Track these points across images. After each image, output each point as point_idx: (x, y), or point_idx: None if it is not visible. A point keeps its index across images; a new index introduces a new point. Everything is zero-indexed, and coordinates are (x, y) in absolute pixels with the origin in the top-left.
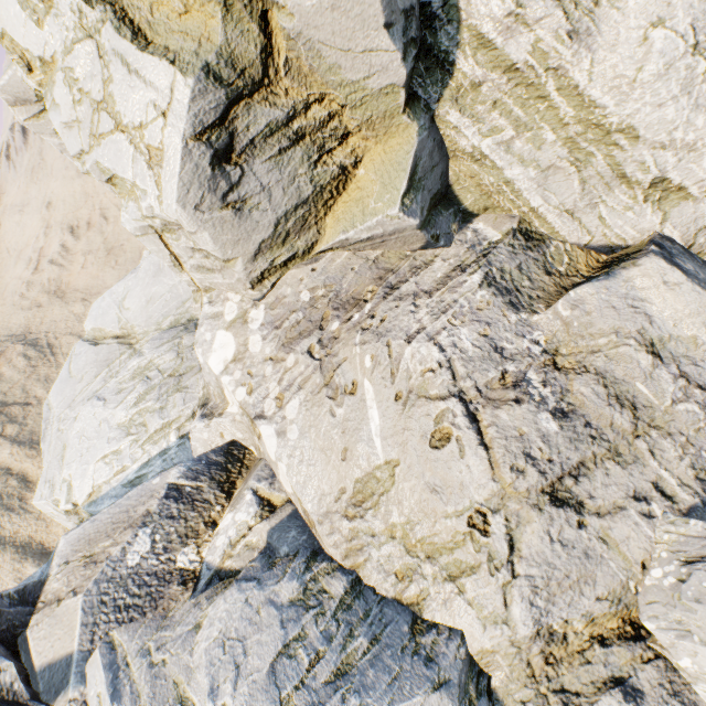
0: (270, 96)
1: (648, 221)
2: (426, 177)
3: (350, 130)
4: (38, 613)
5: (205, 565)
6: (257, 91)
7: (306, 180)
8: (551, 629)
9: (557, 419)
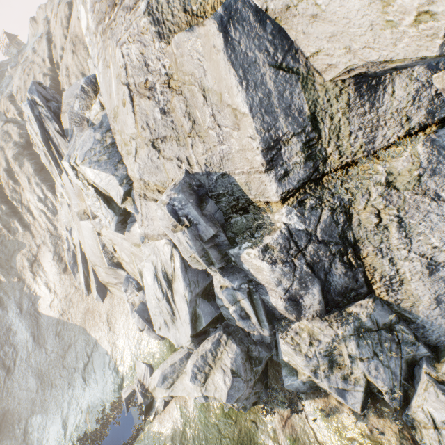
0: None
1: None
2: None
3: None
4: (62, 114)
5: (90, 119)
6: None
7: None
8: (144, 180)
9: (162, 114)
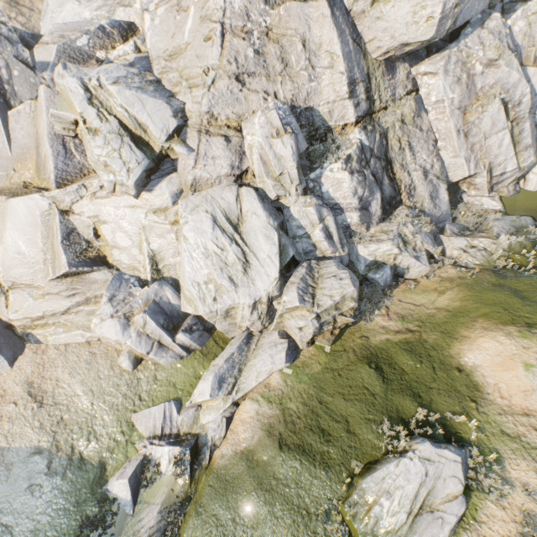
0: None
1: None
2: None
3: None
4: (39, 45)
5: (107, 58)
6: None
7: None
8: (213, 114)
9: (255, 54)
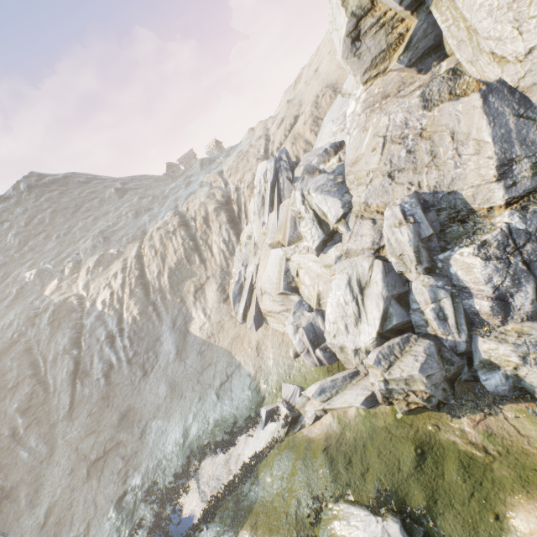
0: (373, 13)
1: (496, 72)
2: (420, 42)
3: (403, 18)
4: (297, 168)
5: (323, 169)
6: (369, 13)
7: (384, 42)
8: (367, 203)
9: (406, 153)
